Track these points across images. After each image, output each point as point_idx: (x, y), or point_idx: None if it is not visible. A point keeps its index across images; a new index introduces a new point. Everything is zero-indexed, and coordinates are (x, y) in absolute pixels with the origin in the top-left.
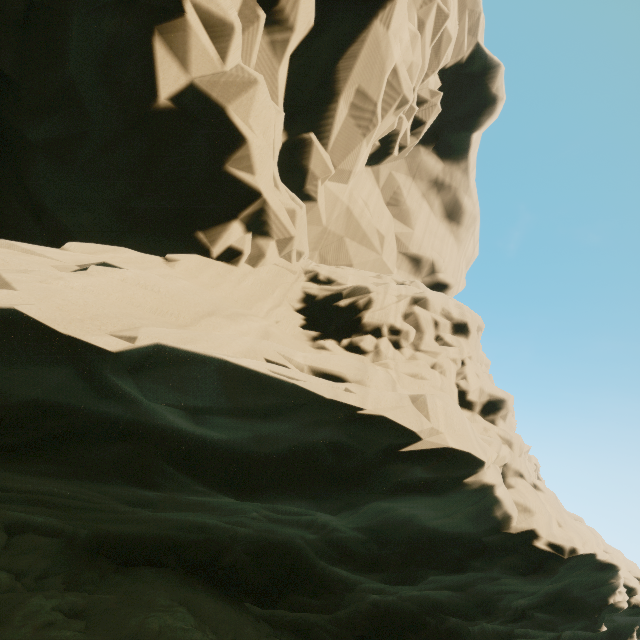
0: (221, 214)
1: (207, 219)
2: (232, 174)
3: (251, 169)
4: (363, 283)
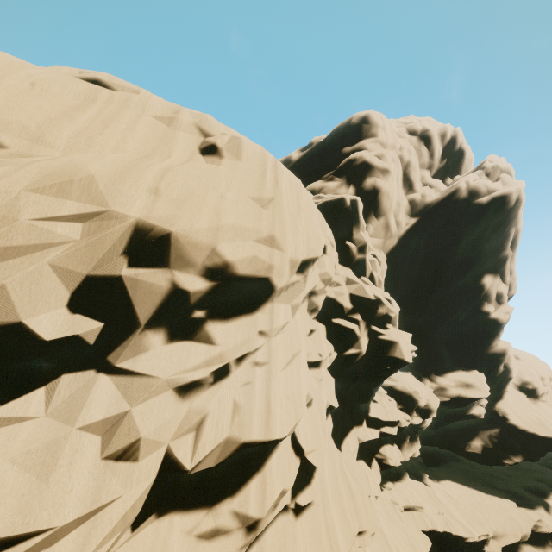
0: (507, 382)
1: (505, 384)
2: (511, 375)
3: (513, 371)
4: (527, 376)
